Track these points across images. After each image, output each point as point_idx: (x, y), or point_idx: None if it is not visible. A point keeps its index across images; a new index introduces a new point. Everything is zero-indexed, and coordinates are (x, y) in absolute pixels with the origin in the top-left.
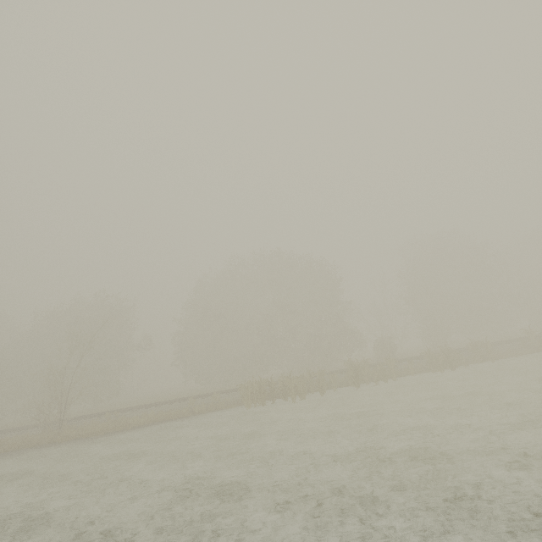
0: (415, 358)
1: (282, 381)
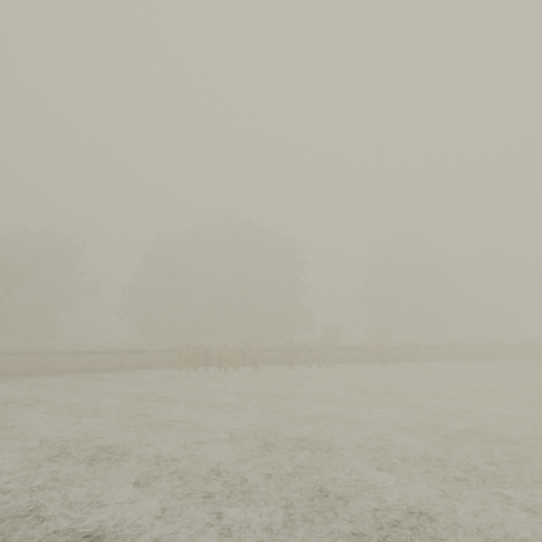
0: (353, 349)
1: (219, 350)
